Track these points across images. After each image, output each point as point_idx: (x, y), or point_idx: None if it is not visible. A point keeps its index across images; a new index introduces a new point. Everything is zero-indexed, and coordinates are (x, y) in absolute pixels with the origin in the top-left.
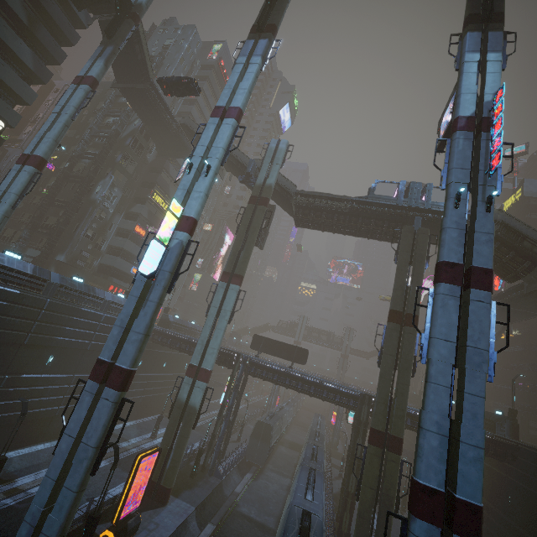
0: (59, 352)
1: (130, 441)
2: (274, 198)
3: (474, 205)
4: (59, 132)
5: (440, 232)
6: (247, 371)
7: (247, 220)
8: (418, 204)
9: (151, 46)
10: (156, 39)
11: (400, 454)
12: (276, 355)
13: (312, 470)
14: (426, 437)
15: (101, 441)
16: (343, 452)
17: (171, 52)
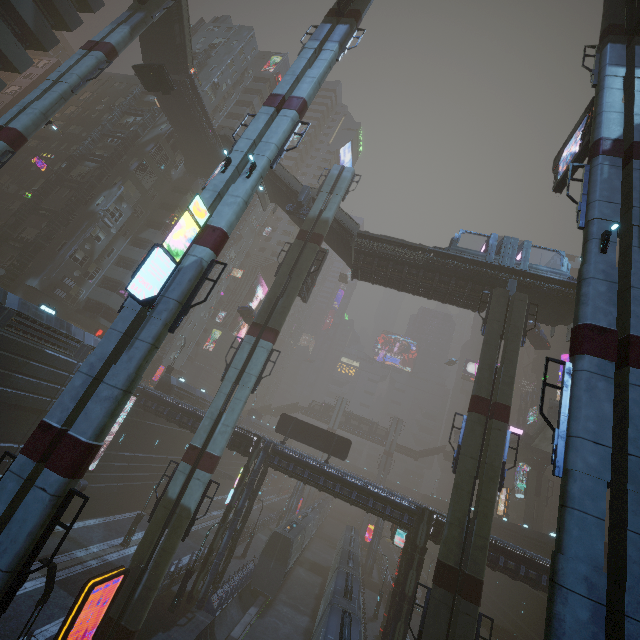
0: (0, 410)
1: (90, 549)
2: (328, 240)
3: (626, 252)
4: (50, 104)
5: (579, 284)
6: (269, 462)
7: (292, 259)
8: (512, 264)
9: (195, 43)
10: (203, 36)
11: (479, 604)
12: (308, 443)
13: (347, 614)
14: (569, 603)
15: (21, 561)
16: (378, 581)
17: (219, 52)
